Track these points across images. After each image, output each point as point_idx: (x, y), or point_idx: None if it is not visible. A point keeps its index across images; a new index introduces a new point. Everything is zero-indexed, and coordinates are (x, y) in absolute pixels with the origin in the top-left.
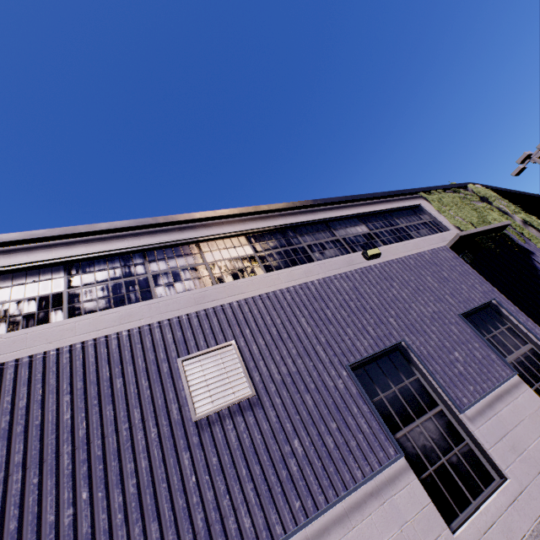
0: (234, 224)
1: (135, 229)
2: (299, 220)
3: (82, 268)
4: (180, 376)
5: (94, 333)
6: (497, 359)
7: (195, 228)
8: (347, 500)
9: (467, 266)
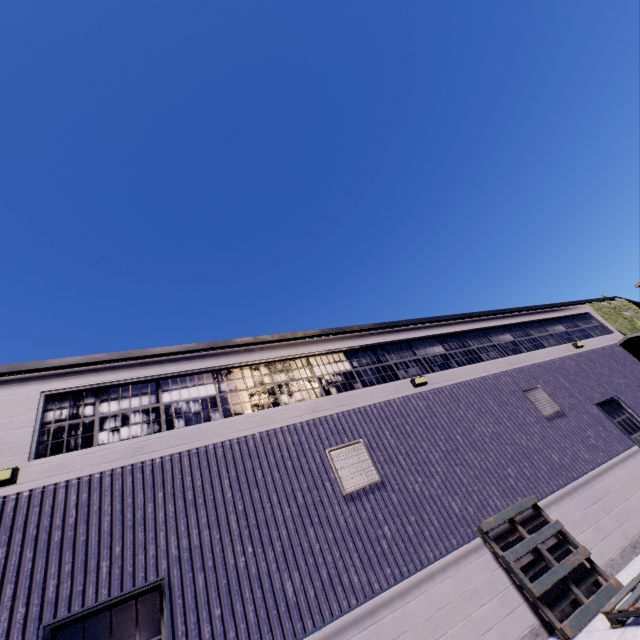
0: (496, 320)
1: (453, 320)
2: (526, 320)
3: (443, 341)
4: (526, 398)
5: (478, 374)
6: None
7: (479, 321)
8: (620, 456)
9: (633, 358)
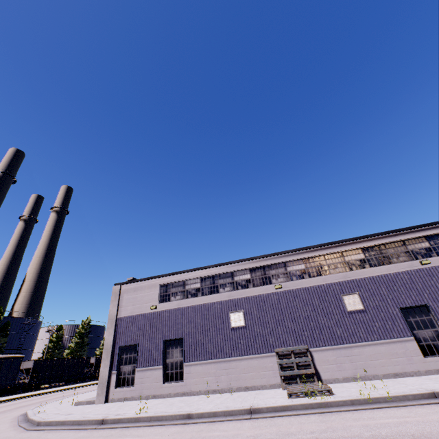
0: (356, 244)
1: (320, 247)
2: (387, 241)
3: (307, 261)
4: (342, 299)
5: (317, 283)
6: None
7: (340, 246)
8: (390, 340)
9: None
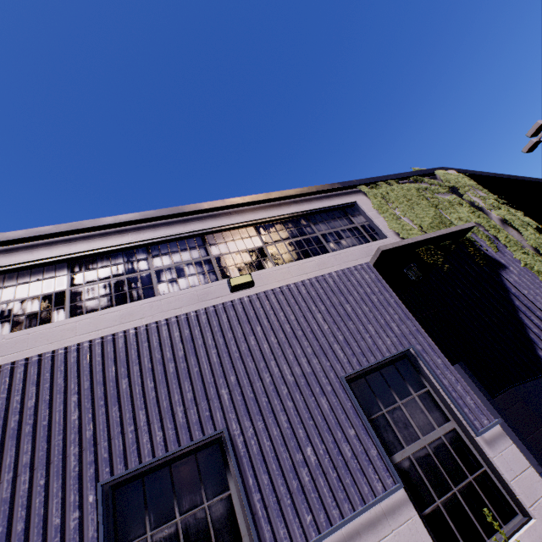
0: (53, 247)
1: None
2: (157, 235)
3: None
4: None
5: None
6: (377, 459)
7: None
8: None
9: (389, 293)
